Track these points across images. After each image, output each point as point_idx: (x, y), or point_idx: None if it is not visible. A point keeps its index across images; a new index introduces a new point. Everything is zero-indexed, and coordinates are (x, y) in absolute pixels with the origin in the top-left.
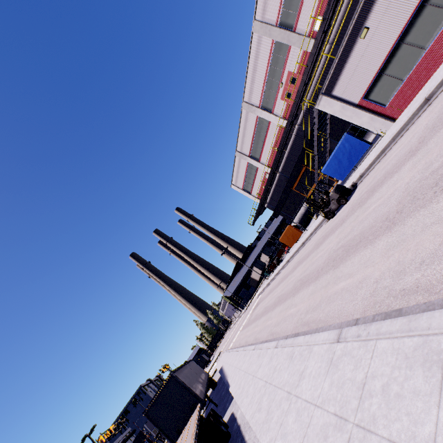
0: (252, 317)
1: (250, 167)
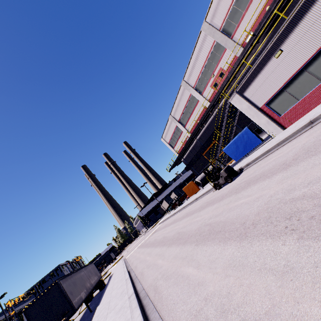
0: (147, 241)
1: (178, 129)
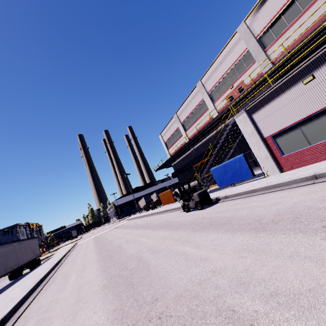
0: (104, 234)
1: (178, 132)
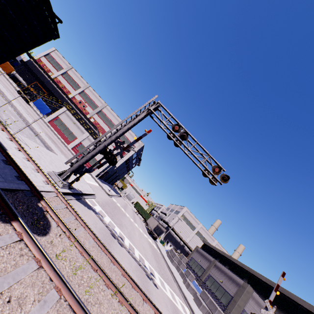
0: None
1: (60, 68)
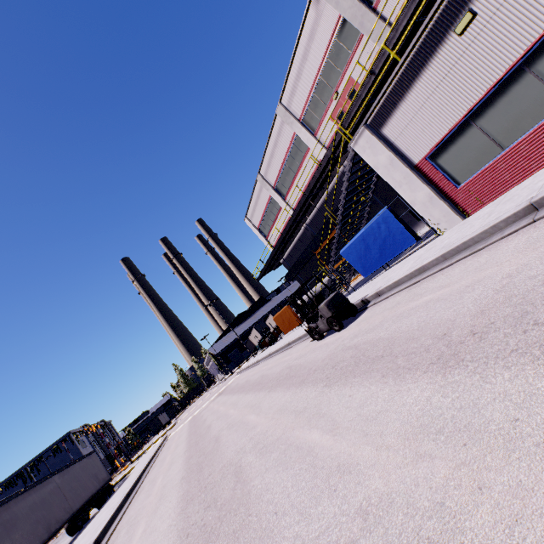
0: (203, 411)
1: (273, 203)
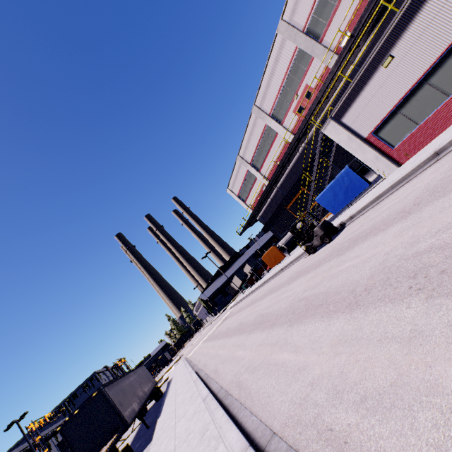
0: (216, 331)
1: (250, 176)
